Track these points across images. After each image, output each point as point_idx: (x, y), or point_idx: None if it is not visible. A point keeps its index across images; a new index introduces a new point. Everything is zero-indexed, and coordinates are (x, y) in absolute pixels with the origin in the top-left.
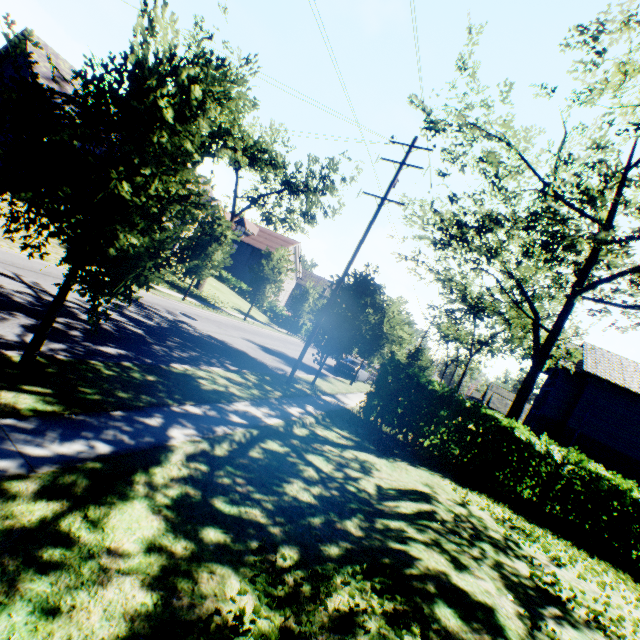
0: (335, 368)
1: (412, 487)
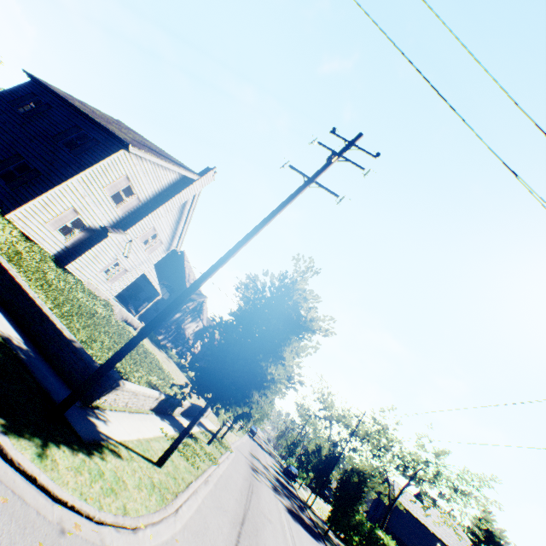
0: (287, 473)
1: None
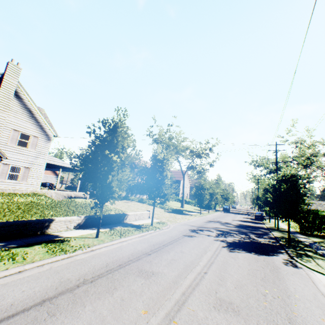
0: (256, 218)
1: None
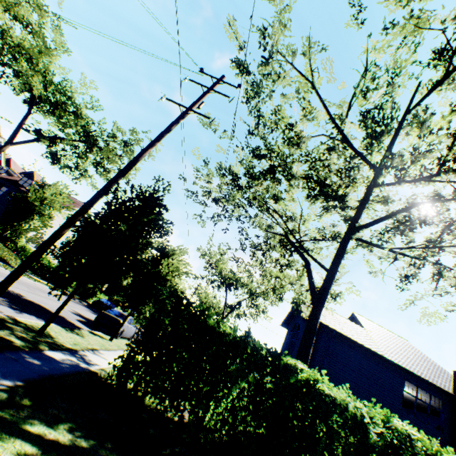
0: (96, 320)
1: None
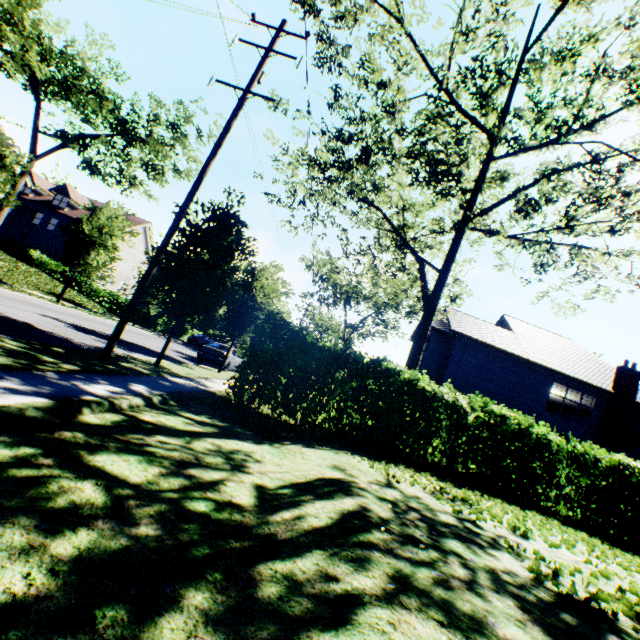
0: (199, 356)
1: (317, 476)
